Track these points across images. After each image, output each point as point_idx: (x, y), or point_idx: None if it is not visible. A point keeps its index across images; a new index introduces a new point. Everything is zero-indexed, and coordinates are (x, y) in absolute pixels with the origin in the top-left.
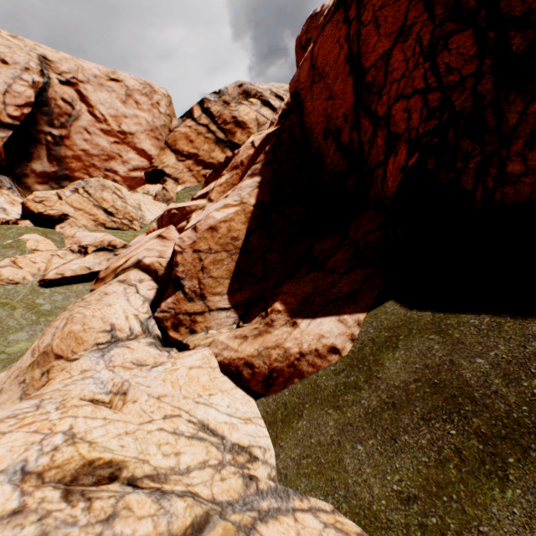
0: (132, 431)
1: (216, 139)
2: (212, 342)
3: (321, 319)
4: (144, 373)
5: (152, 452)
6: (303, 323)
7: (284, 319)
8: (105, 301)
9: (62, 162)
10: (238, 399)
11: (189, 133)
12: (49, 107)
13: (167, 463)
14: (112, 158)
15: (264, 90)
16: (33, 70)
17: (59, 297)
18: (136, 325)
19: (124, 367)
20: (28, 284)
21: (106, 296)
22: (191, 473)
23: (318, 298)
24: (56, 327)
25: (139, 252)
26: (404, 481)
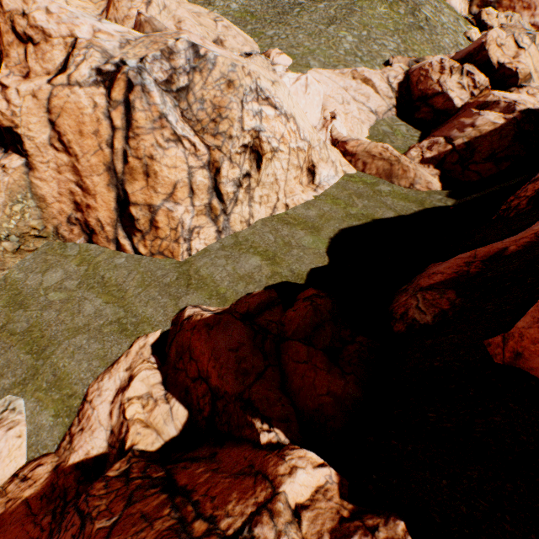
0: None
1: None
2: None
3: None
4: None
5: None
6: None
7: None
8: None
9: None
10: None
11: None
12: None
13: None
14: (528, 9)
15: None
16: None
17: None
18: None
19: None
20: None
21: None
22: None
23: None
24: None
25: None
26: None
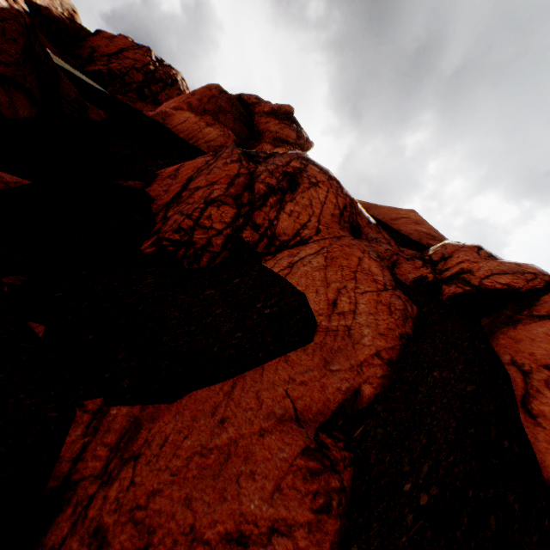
0: None
1: None
2: None
3: None
4: None
5: None
6: None
7: None
8: None
9: None
10: None
11: None
12: None
13: None
14: None
15: None
16: None
17: None
18: None
19: None
20: None
21: None
22: None
23: None
24: None
25: None
26: None
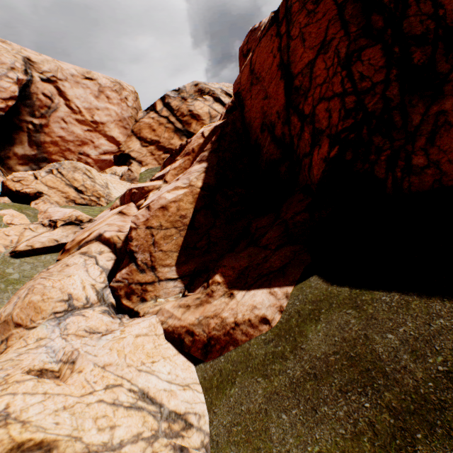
0: (71, 405)
1: (175, 128)
2: (159, 310)
3: (254, 291)
4: (94, 342)
5: (87, 427)
6: (239, 294)
7: (223, 290)
8: (66, 272)
9: (41, 146)
10: (179, 366)
11: (152, 123)
12: (31, 100)
13: (100, 439)
14: (85, 144)
15: (216, 89)
16: (18, 70)
17: (28, 267)
18: (93, 294)
19: (77, 335)
20: (0, 255)
21: (67, 268)
22: (123, 448)
23: (253, 271)
24: (18, 297)
25: (101, 227)
26: (323, 452)
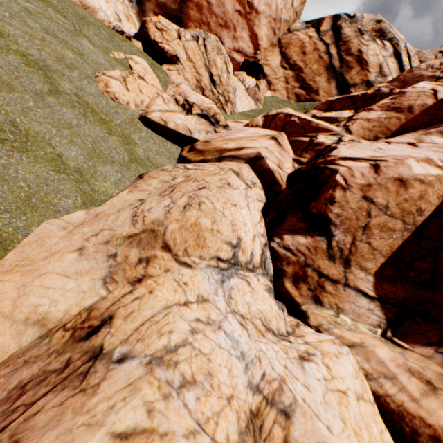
0: None
1: (329, 64)
2: (358, 345)
3: None
4: (299, 373)
5: None
6: None
7: None
8: (228, 195)
9: (184, 3)
10: None
11: (306, 43)
12: None
13: None
14: (227, 27)
15: (400, 40)
16: None
17: (153, 147)
18: (258, 251)
19: (255, 326)
20: (129, 112)
21: (229, 188)
22: None
23: None
24: (171, 200)
25: (258, 147)
26: None
